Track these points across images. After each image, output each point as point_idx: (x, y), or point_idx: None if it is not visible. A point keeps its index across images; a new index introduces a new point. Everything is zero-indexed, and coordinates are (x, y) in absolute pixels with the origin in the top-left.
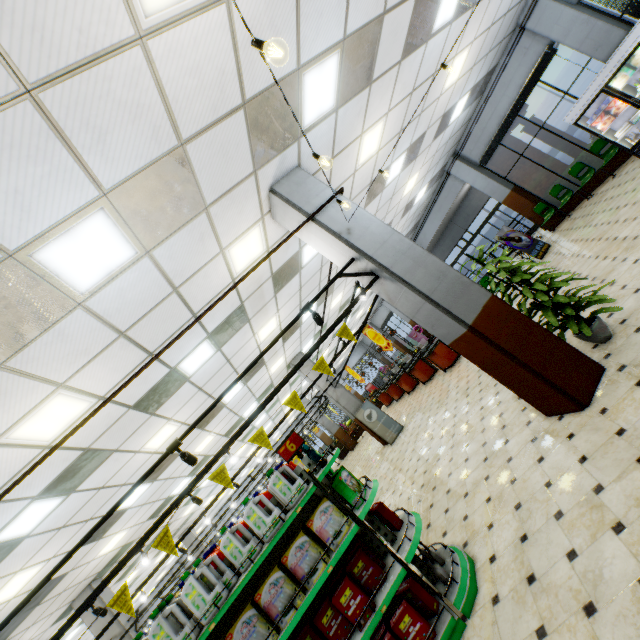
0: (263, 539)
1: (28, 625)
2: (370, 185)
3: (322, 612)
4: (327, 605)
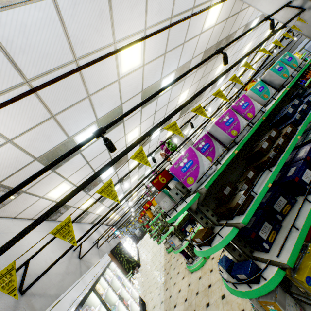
0: None
1: (184, 117)
2: None
3: None
4: None
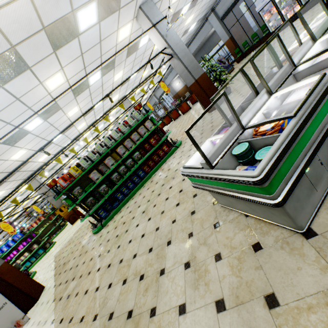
0: (132, 125)
1: (12, 180)
2: (173, 15)
3: (145, 144)
4: (146, 143)
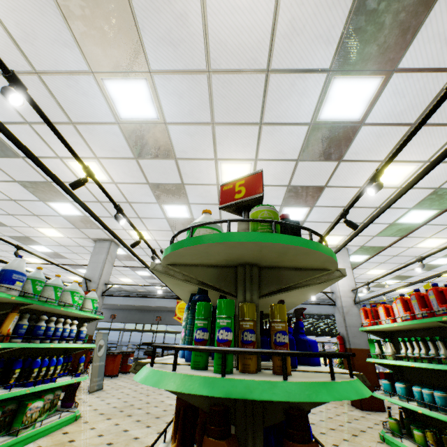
0: None
1: None
2: None
3: None
4: None
